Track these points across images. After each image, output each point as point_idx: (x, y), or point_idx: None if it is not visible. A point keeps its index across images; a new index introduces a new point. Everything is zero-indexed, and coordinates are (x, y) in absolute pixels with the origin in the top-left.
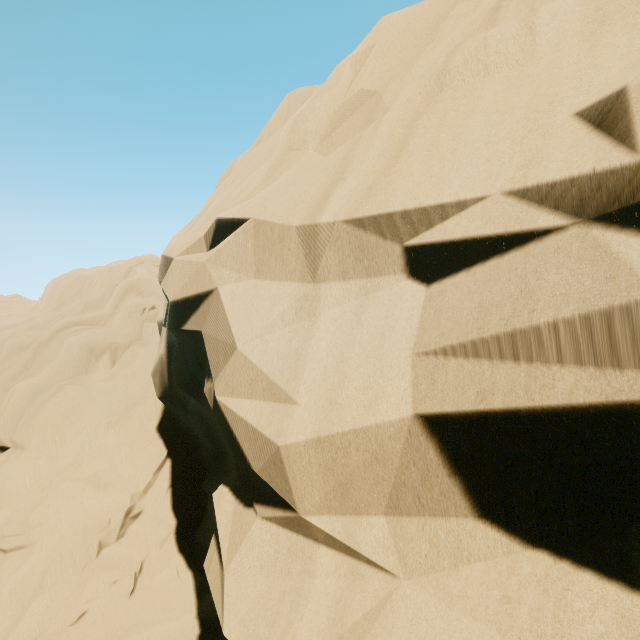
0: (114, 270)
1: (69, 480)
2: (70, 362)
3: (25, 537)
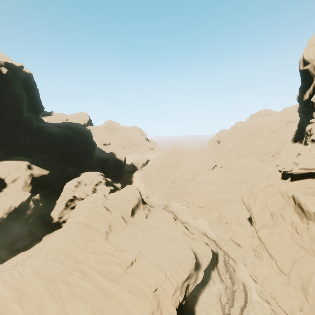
0: (294, 108)
1: (283, 136)
2: (285, 123)
3: (278, 140)
